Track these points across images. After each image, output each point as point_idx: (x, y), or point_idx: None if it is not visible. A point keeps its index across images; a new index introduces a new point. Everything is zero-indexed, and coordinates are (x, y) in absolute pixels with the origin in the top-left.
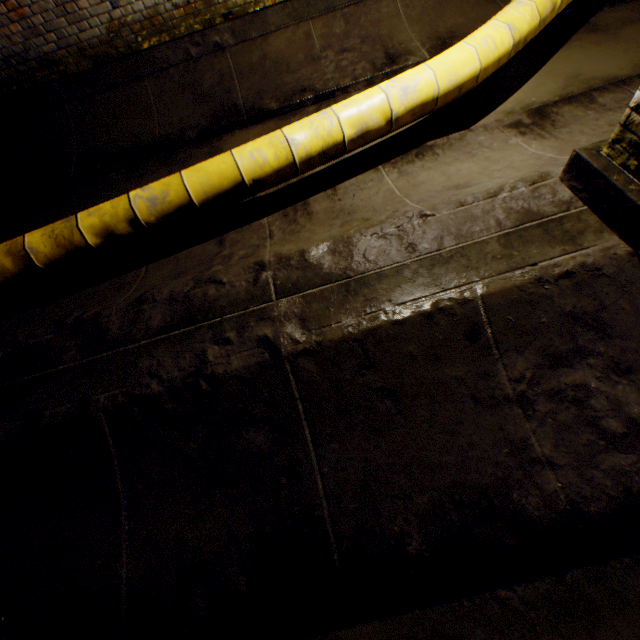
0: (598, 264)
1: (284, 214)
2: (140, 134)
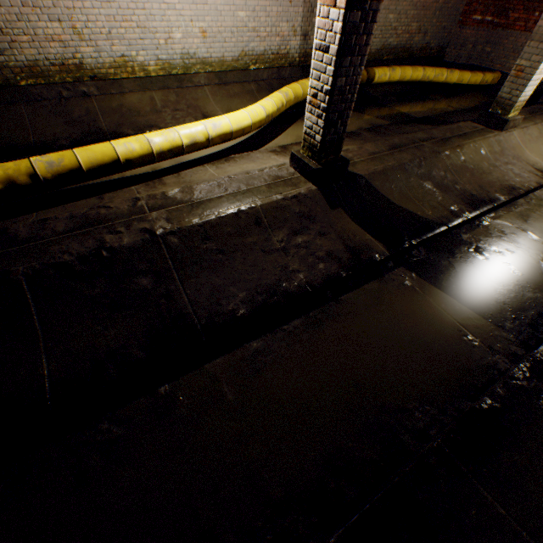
0: (306, 193)
1: (147, 184)
2: (15, 139)
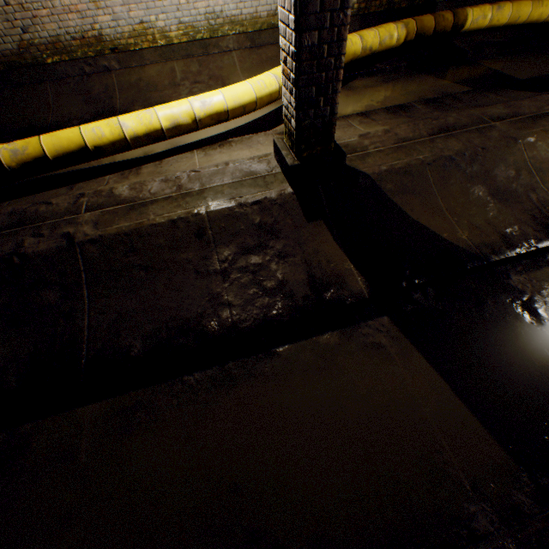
0: (275, 198)
1: (122, 174)
2: (37, 119)
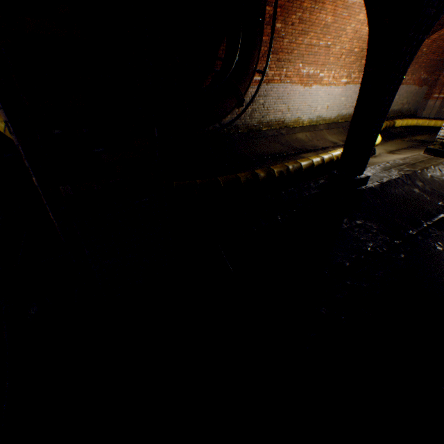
0: None
1: None
2: (270, 151)
